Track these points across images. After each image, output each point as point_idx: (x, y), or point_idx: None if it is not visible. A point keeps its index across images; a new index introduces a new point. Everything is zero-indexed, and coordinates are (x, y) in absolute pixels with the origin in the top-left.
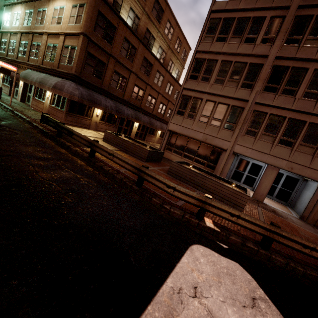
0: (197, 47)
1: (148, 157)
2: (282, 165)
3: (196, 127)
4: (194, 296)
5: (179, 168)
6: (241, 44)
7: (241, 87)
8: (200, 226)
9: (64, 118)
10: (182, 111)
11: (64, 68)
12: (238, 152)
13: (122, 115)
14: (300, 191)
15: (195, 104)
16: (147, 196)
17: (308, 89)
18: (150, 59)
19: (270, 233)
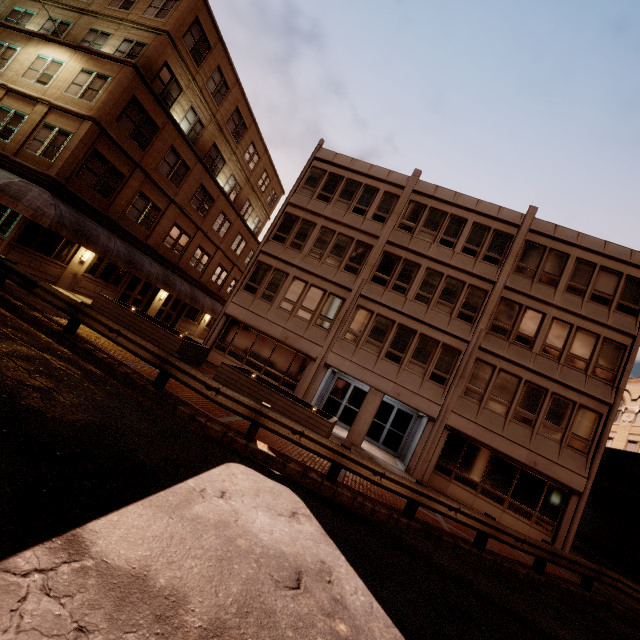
0: (289, 198)
1: (179, 353)
2: (388, 388)
3: (273, 316)
4: (220, 497)
5: (232, 375)
6: (349, 212)
7: (344, 269)
8: (248, 449)
9: (2, 251)
10: (253, 286)
11: (31, 160)
12: (332, 365)
13: (139, 272)
14: (414, 433)
15: (276, 280)
16: (170, 403)
17: (420, 290)
18: (211, 190)
19: (338, 457)
